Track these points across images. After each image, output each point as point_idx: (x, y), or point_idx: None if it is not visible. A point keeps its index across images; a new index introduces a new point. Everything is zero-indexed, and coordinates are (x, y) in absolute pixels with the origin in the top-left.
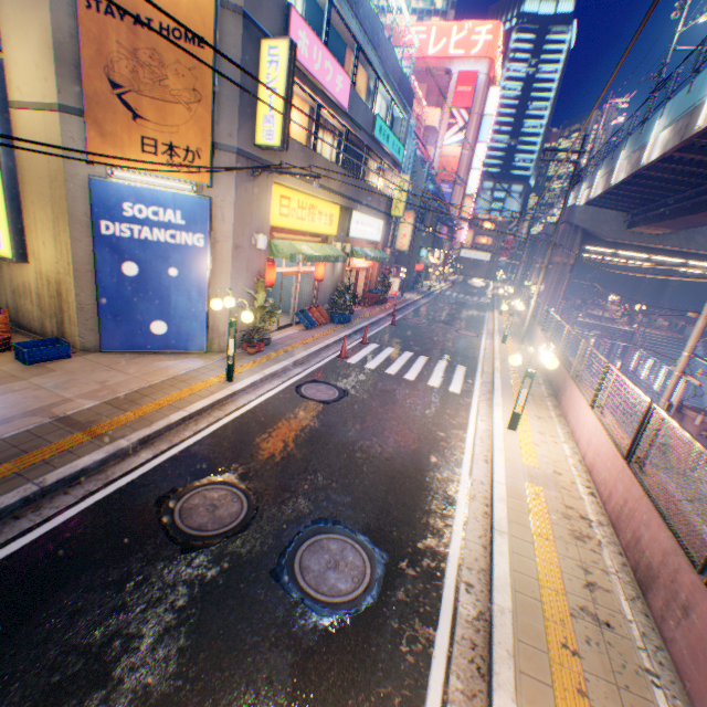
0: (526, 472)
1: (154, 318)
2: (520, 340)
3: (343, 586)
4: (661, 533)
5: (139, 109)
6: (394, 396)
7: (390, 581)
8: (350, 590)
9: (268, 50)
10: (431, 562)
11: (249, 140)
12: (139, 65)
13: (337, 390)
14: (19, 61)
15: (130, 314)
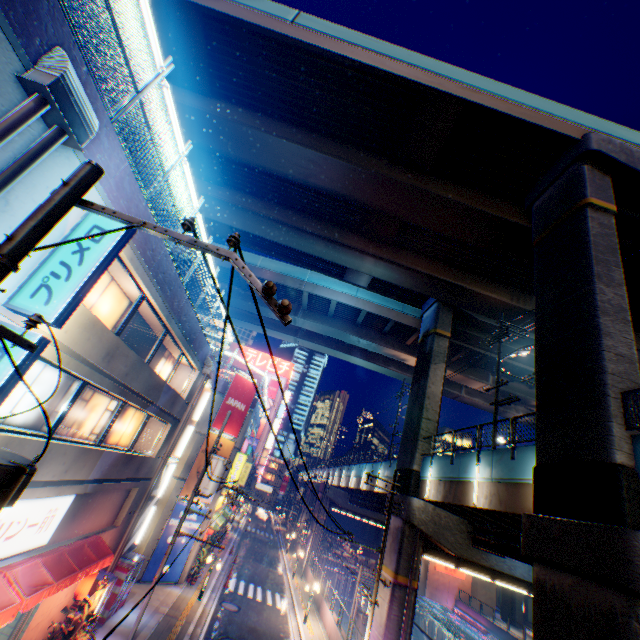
0: (311, 636)
1: (167, 562)
2: (301, 575)
3: None
4: (342, 639)
5: None
6: (258, 608)
7: None
8: None
9: (240, 455)
10: None
11: (224, 483)
12: None
13: (236, 604)
14: None
15: (160, 560)
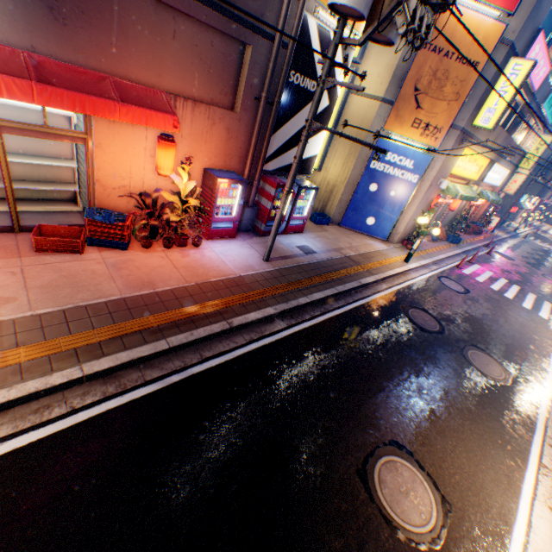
0: None
1: (369, 215)
2: None
3: (491, 372)
4: None
5: (420, 103)
6: (499, 304)
7: (514, 382)
8: (495, 375)
9: (513, 66)
10: (534, 386)
11: (469, 122)
12: (433, 79)
13: (461, 287)
14: (367, 71)
15: (360, 210)
